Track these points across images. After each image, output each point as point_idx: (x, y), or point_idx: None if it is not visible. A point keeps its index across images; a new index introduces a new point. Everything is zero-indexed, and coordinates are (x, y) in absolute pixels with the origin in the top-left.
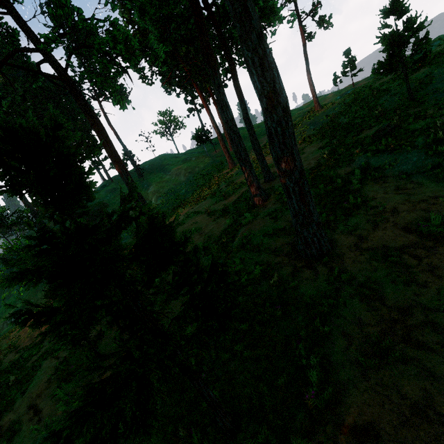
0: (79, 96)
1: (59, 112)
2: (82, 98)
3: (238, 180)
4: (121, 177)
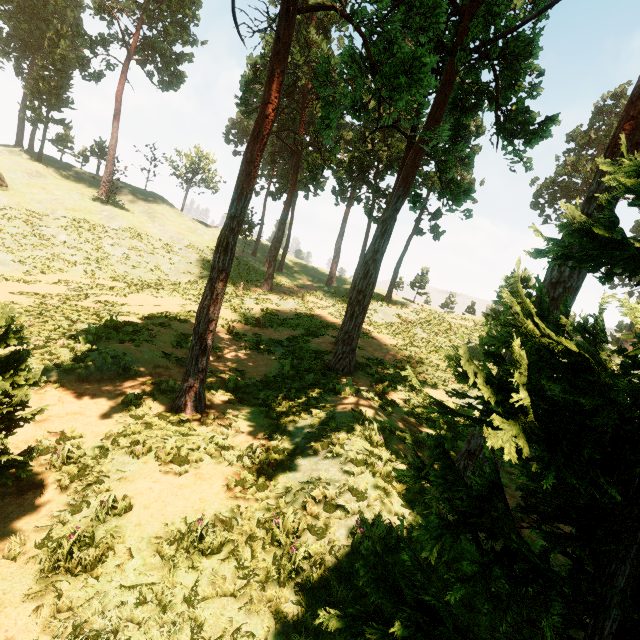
0: (286, 54)
1: None
2: (286, 62)
3: (280, 314)
4: (234, 200)
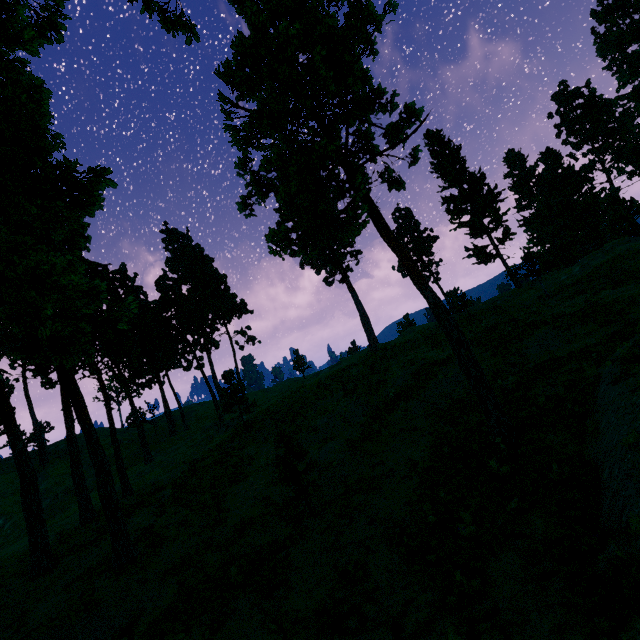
0: None
1: None
2: None
3: None
4: None
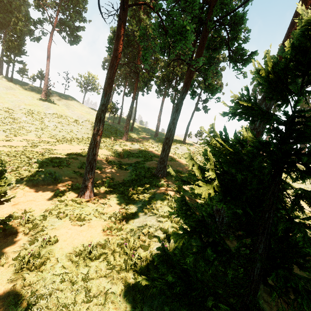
0: (124, 26)
1: (5, 0)
2: (124, 30)
3: (131, 151)
4: (102, 96)
